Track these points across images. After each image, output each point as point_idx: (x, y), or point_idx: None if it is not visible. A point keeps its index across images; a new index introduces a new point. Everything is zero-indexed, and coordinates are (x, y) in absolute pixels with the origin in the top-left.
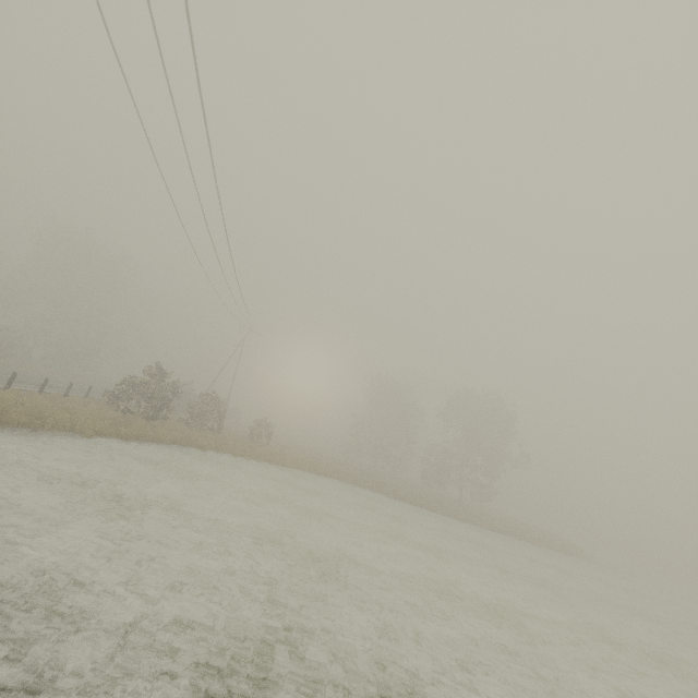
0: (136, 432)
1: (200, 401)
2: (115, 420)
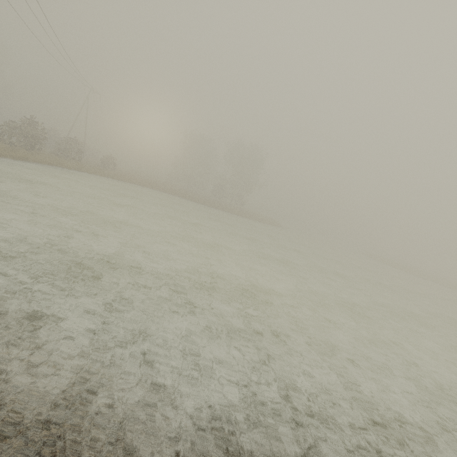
0: (22, 156)
1: (62, 141)
2: (6, 148)
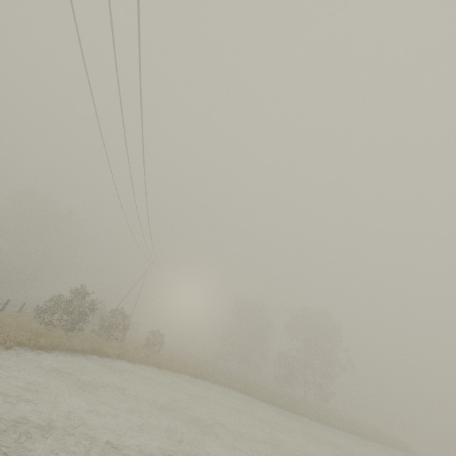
0: (53, 342)
1: (110, 316)
2: (36, 331)
